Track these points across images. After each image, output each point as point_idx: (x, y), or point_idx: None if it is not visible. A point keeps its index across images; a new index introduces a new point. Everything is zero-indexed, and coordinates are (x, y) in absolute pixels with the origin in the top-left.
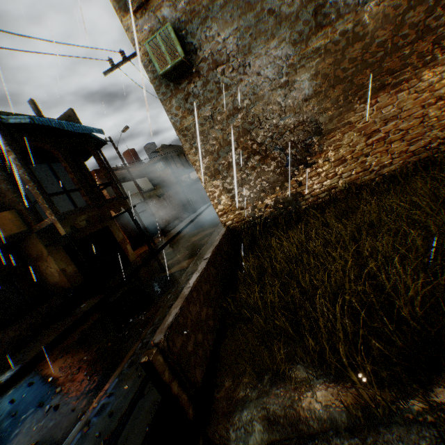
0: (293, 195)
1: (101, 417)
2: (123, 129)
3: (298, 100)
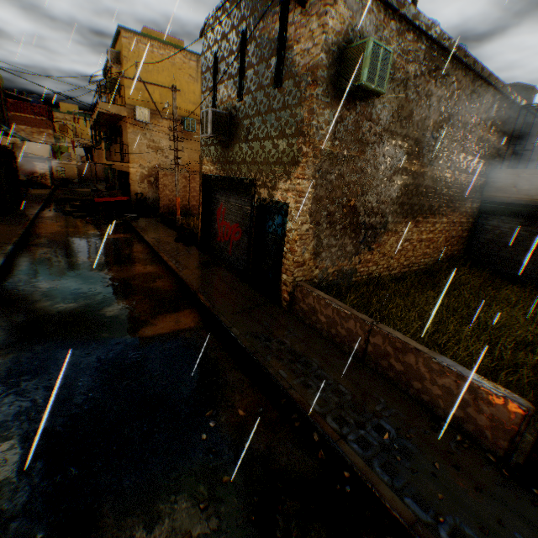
0: (352, 270)
1: None
2: None
3: (389, 195)
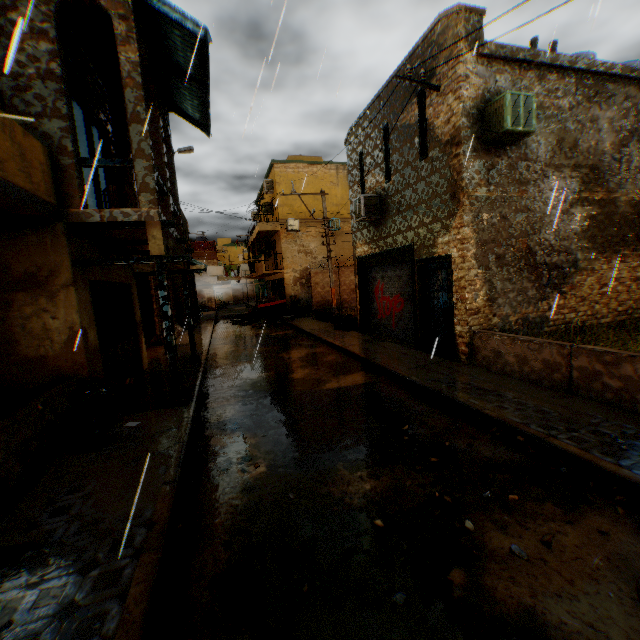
0: (540, 318)
1: None
2: (184, 148)
3: (569, 230)
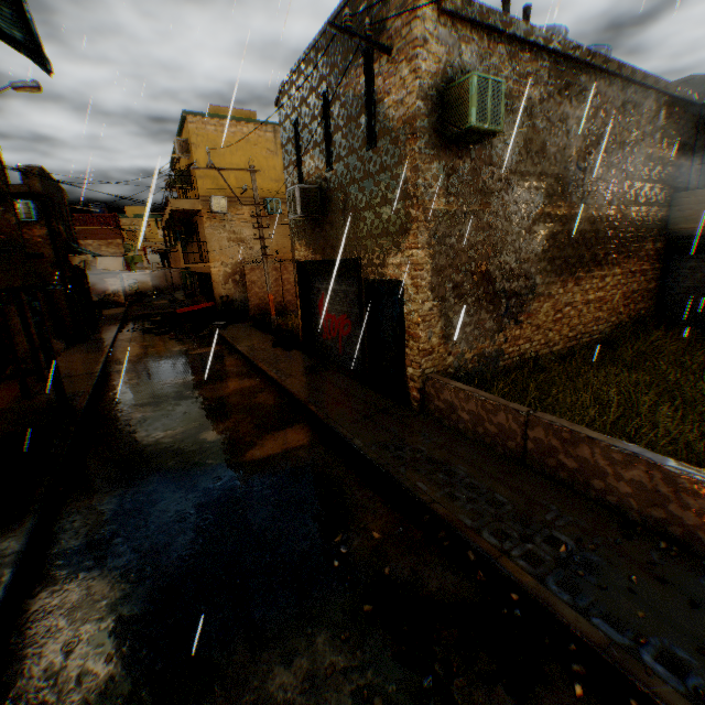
0: (497, 352)
1: (698, 669)
2: (23, 83)
3: (531, 251)
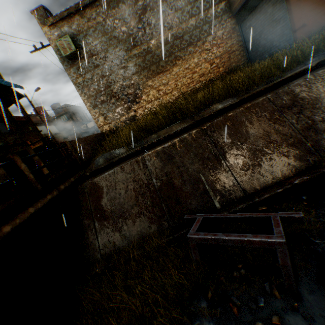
0: (133, 116)
1: None
2: (36, 89)
3: (130, 74)
